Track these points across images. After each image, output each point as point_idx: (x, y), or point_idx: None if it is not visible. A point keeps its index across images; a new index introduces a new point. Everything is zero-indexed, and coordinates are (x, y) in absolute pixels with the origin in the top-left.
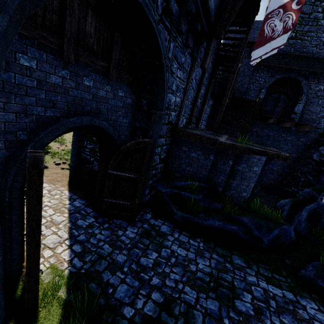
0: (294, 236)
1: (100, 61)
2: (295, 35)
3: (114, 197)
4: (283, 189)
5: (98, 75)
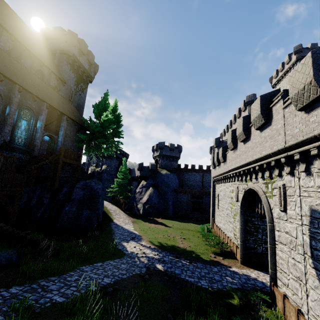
0: None
1: None
2: None
3: None
4: None
5: None
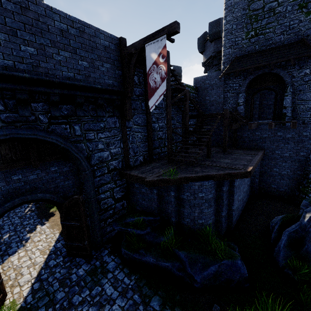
0: (246, 272)
1: (21, 162)
2: (255, 33)
3: (72, 240)
4: (300, 196)
5: (25, 169)
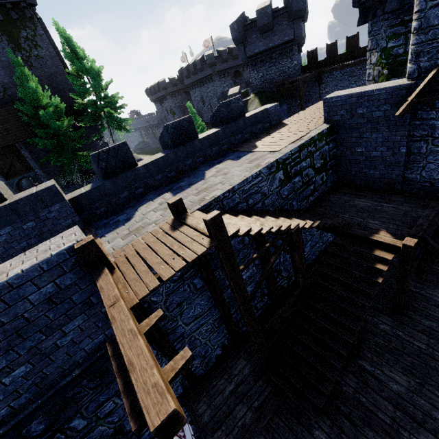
0: None
1: None
2: None
3: None
4: None
5: None
